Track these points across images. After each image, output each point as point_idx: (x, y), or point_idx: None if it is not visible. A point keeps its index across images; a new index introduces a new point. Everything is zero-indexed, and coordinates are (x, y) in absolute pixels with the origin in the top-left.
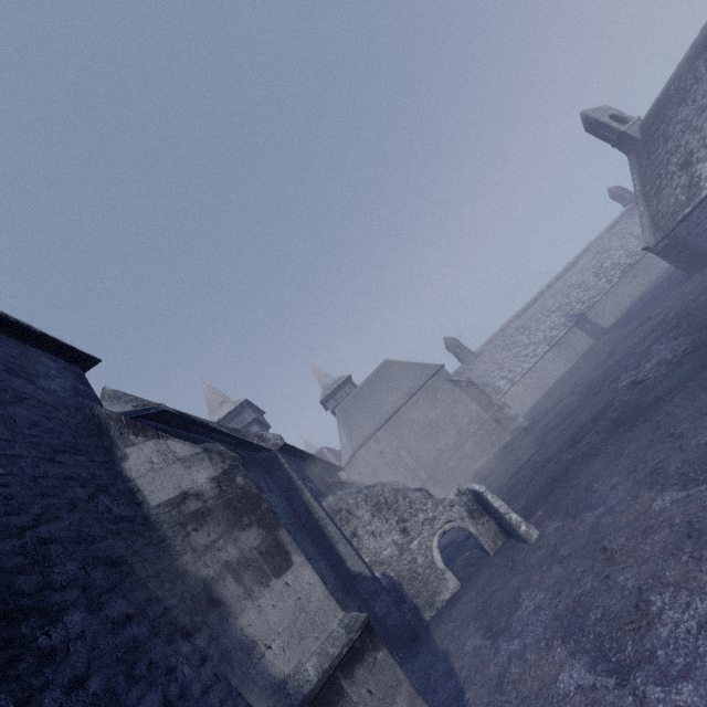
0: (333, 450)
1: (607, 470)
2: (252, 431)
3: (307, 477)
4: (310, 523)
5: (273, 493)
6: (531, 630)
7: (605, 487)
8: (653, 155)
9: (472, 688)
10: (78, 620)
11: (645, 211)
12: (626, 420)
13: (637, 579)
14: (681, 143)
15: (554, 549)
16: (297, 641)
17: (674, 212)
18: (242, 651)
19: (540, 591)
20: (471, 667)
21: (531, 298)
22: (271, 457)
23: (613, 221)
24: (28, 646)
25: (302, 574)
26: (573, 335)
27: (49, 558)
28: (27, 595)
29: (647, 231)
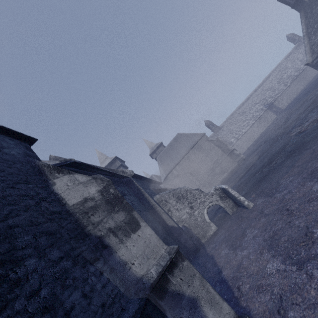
0: (157, 175)
1: (286, 174)
2: (119, 169)
3: (146, 188)
4: (149, 207)
5: (131, 195)
6: (252, 246)
7: (286, 182)
8: (314, 10)
9: (225, 270)
10: (33, 263)
11: (308, 43)
12: (296, 150)
13: (306, 222)
14: None
15: (261, 211)
16: (146, 260)
17: None
18: (120, 266)
19: (255, 229)
20: (224, 262)
21: (246, 98)
22: (129, 180)
23: (288, 53)
24: (3, 279)
25: (145, 231)
26: (267, 114)
27: (14, 235)
28: (1, 254)
29: (308, 54)
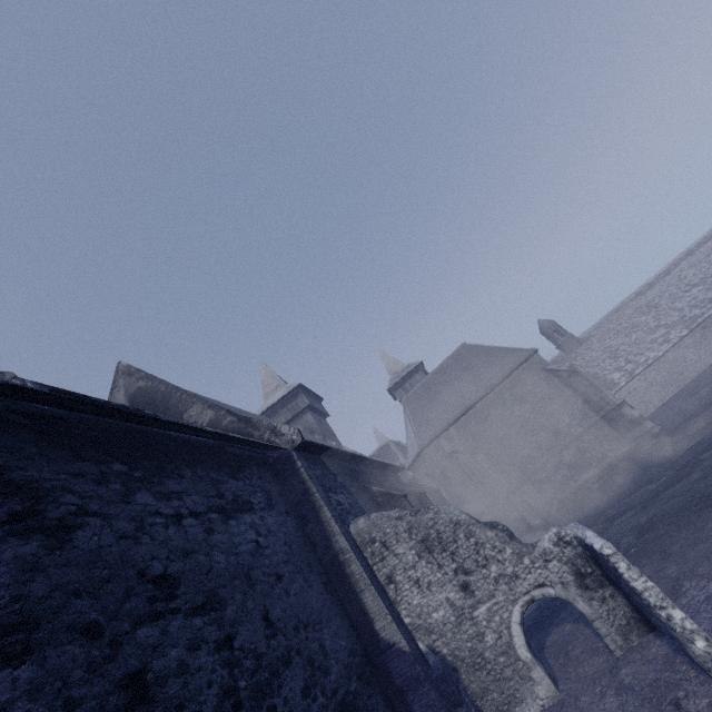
0: (400, 444)
1: None
2: (264, 421)
3: (338, 486)
4: (328, 555)
5: (274, 510)
6: None
7: None
8: None
9: None
10: None
11: None
12: None
13: None
14: None
15: None
16: None
17: None
18: None
19: None
20: None
21: (661, 270)
22: (284, 458)
23: None
24: None
25: None
26: None
27: None
28: None
29: None
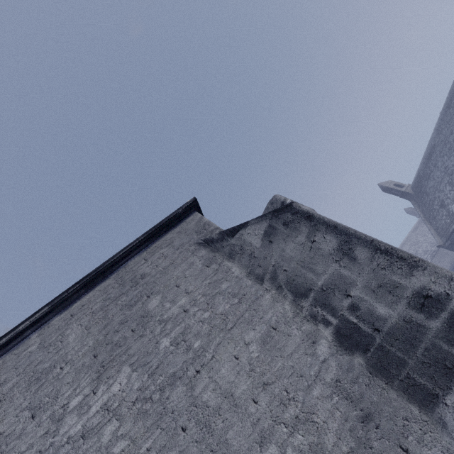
0: None
1: None
2: None
3: None
4: None
5: None
6: None
7: None
8: (423, 201)
9: None
10: None
11: (430, 227)
12: None
13: None
14: (435, 196)
15: None
16: None
17: (446, 227)
18: None
19: None
20: None
21: None
22: None
23: (414, 226)
24: None
25: None
26: None
27: None
28: None
29: (436, 237)
